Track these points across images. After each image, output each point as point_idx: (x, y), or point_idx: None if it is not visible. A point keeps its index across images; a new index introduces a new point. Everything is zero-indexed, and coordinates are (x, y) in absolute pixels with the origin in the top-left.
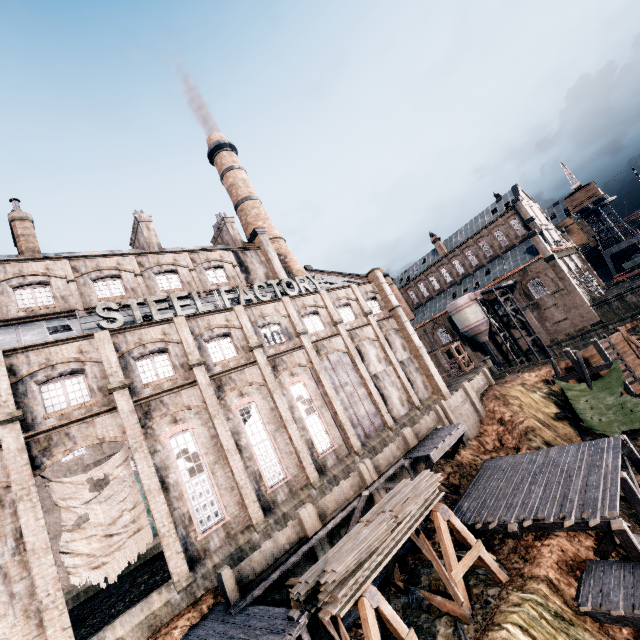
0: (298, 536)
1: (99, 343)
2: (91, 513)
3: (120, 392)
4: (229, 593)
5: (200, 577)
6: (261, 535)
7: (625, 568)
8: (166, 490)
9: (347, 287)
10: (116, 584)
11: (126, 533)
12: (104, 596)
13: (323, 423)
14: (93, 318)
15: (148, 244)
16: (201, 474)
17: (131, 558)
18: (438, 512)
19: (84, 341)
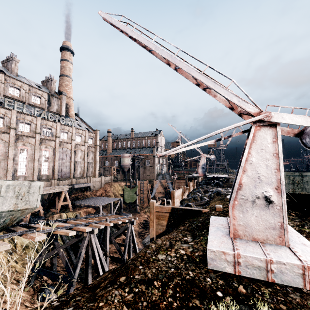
0: None
1: None
2: None
3: None
4: None
5: None
6: None
7: (96, 214)
8: None
9: (84, 130)
10: None
11: None
12: None
13: (48, 166)
14: None
15: (12, 71)
16: None
17: None
18: (64, 191)
19: None
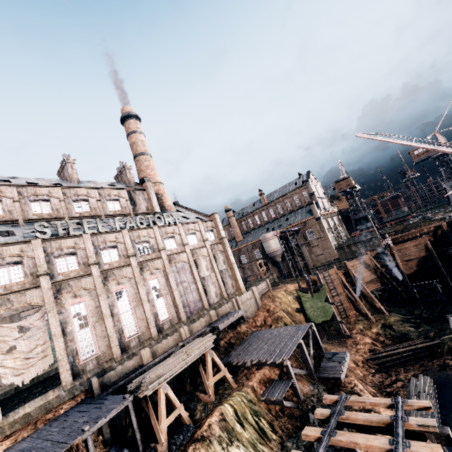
0: (138, 364)
1: (34, 246)
2: (18, 345)
3: (44, 277)
4: (95, 390)
5: (78, 384)
6: (118, 364)
7: (285, 382)
8: (64, 335)
9: (195, 223)
10: (16, 395)
11: (37, 357)
12: (8, 401)
13: (166, 303)
14: (29, 227)
15: (70, 178)
16: (87, 328)
17: (39, 371)
18: (208, 353)
19: (24, 244)
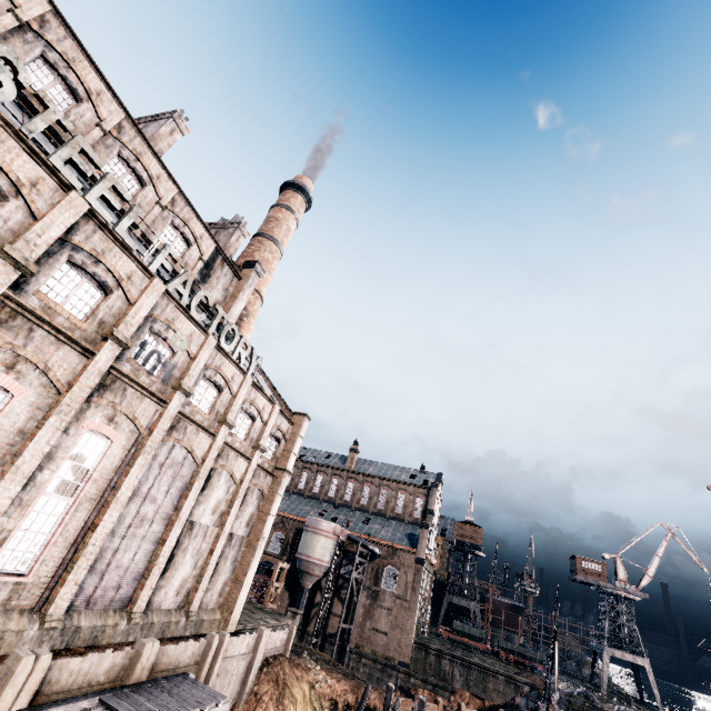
0: None
1: None
2: None
3: None
4: None
5: None
6: None
7: None
8: None
9: (271, 402)
10: None
11: None
12: None
13: (60, 524)
14: None
15: (152, 137)
16: None
17: None
18: None
19: None
